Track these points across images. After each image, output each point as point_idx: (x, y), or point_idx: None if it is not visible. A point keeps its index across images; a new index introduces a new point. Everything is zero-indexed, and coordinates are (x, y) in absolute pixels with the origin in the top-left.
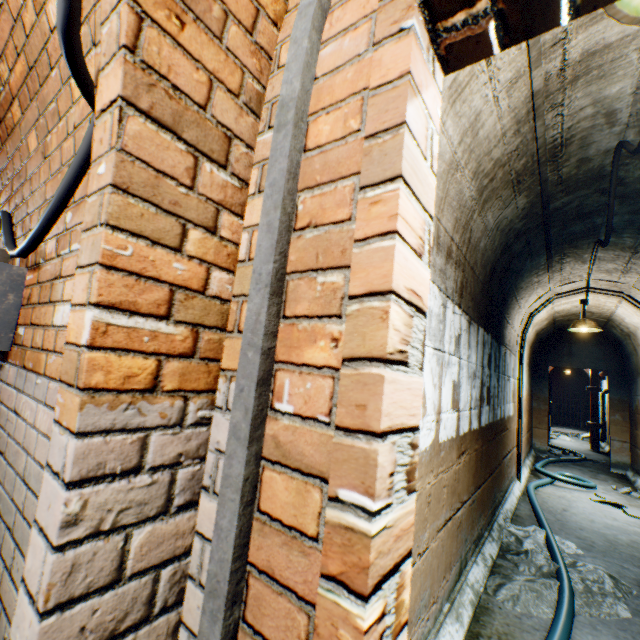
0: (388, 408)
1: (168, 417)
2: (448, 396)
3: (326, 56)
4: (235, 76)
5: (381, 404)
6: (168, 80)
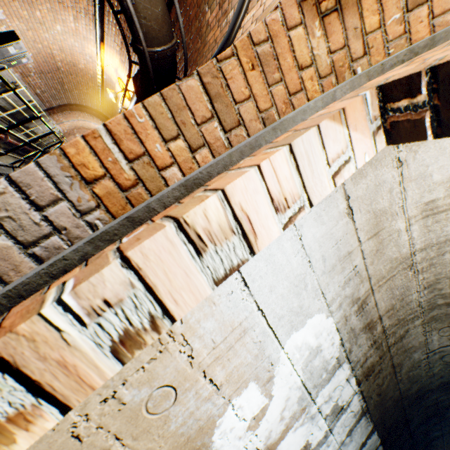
0: (150, 252)
1: (81, 203)
2: (292, 449)
3: (319, 113)
4: (266, 104)
5: (145, 240)
6: (227, 81)
